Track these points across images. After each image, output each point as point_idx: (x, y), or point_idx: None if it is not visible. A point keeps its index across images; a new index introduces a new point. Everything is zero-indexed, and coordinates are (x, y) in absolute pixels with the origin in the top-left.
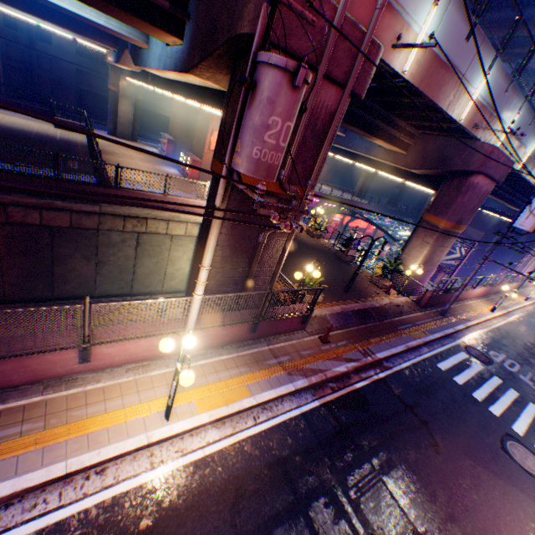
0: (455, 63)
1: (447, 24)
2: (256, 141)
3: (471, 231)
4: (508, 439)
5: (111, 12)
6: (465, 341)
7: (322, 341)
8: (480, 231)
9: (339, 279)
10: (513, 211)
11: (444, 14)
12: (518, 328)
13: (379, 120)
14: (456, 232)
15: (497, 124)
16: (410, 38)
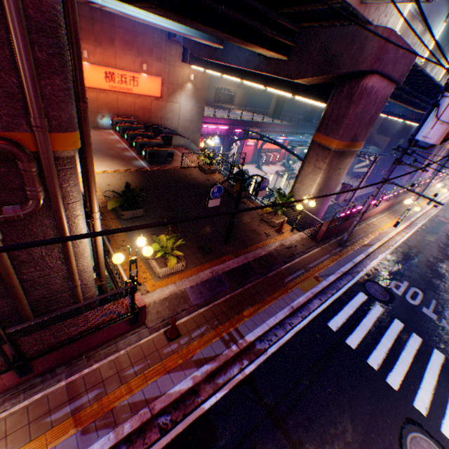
0: None
1: None
2: None
3: (379, 138)
4: (409, 430)
5: None
6: (365, 275)
7: (168, 338)
8: (386, 137)
9: (223, 225)
10: (417, 114)
11: None
12: (421, 241)
13: (239, 11)
14: (352, 151)
15: None
16: None
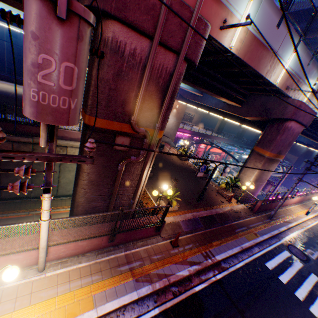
0: (269, 43)
1: (262, 14)
2: (31, 82)
3: (289, 156)
4: None
5: (20, 8)
6: (287, 240)
7: (172, 245)
8: (295, 155)
9: (195, 191)
10: (316, 144)
11: (259, 7)
12: None
13: (221, 84)
14: (277, 159)
15: (303, 87)
16: (234, 23)
